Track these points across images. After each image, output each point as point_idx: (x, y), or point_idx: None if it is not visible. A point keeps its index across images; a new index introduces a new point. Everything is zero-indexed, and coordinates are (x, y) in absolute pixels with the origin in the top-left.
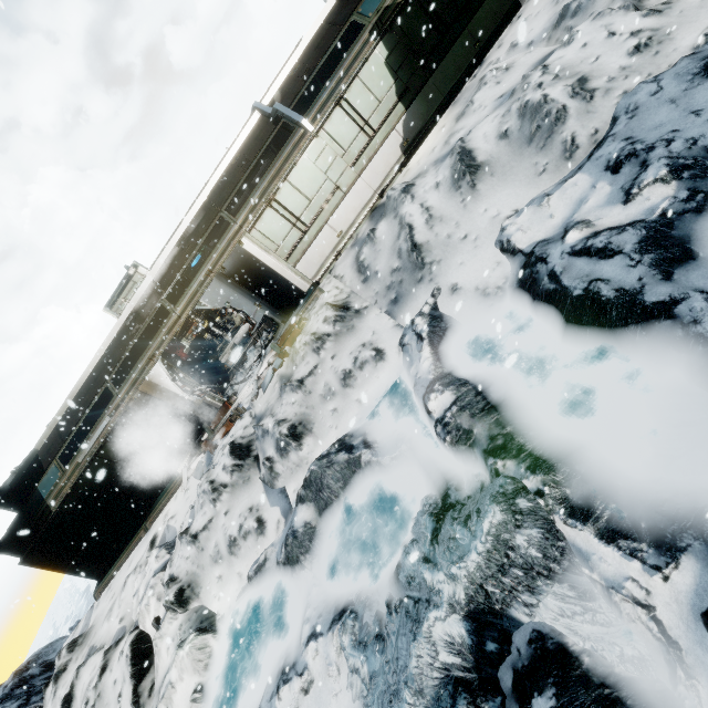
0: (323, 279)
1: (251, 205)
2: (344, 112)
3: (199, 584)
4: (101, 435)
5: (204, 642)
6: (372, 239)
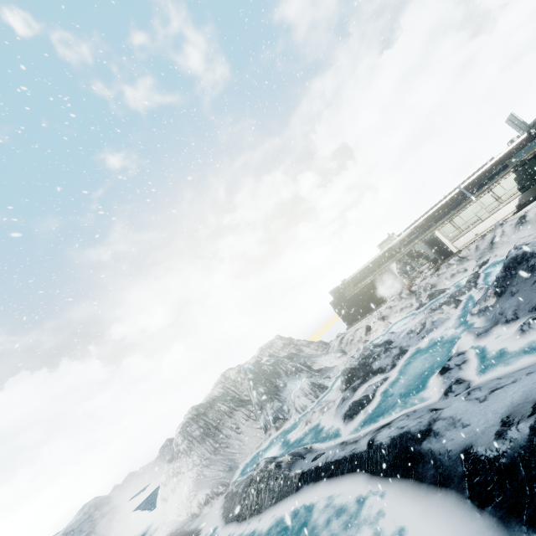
0: (463, 249)
1: (443, 221)
2: (489, 195)
3: (389, 317)
4: (368, 280)
5: (388, 324)
6: (483, 238)
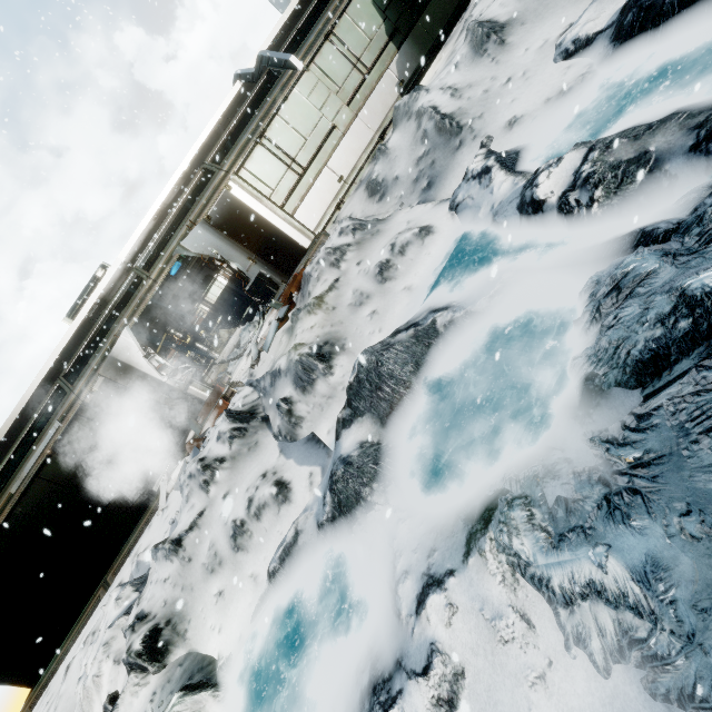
0: (326, 231)
1: (238, 149)
2: (335, 47)
3: (185, 616)
4: (46, 448)
5: (195, 707)
6: (384, 152)
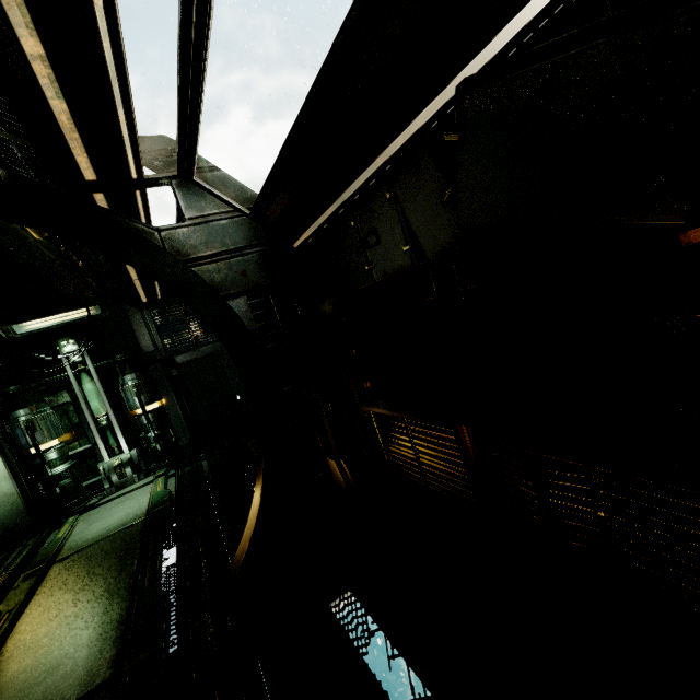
0: None
1: None
2: None
3: None
4: None
5: None
6: None
